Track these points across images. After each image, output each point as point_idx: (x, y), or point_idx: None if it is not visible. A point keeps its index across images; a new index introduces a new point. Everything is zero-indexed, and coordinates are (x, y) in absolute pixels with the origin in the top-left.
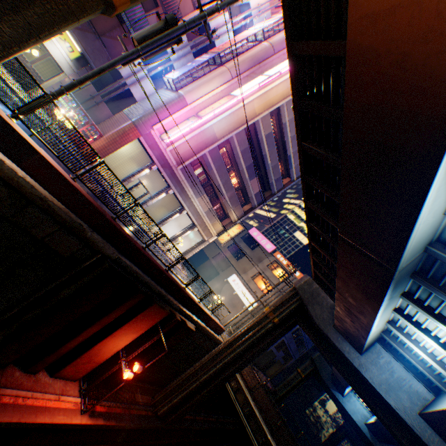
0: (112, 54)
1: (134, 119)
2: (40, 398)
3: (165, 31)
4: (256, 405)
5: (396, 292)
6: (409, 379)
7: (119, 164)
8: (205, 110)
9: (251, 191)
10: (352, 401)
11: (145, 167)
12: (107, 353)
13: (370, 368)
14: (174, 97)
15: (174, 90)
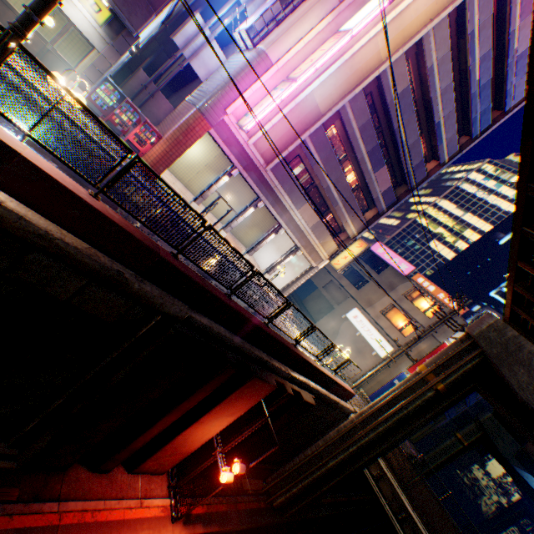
0: None
1: (199, 104)
2: (114, 508)
3: None
4: (414, 510)
5: None
6: None
7: (192, 178)
8: (299, 68)
9: (375, 189)
10: None
11: (223, 174)
12: (196, 442)
13: None
14: (251, 57)
15: (250, 48)
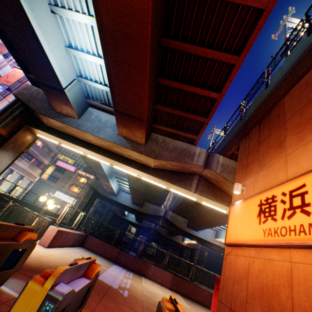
0: None
1: None
2: None
3: None
4: (90, 233)
5: (113, 178)
6: (129, 196)
7: None
8: None
9: (53, 146)
10: (131, 216)
11: None
12: None
13: (120, 199)
14: None
15: None
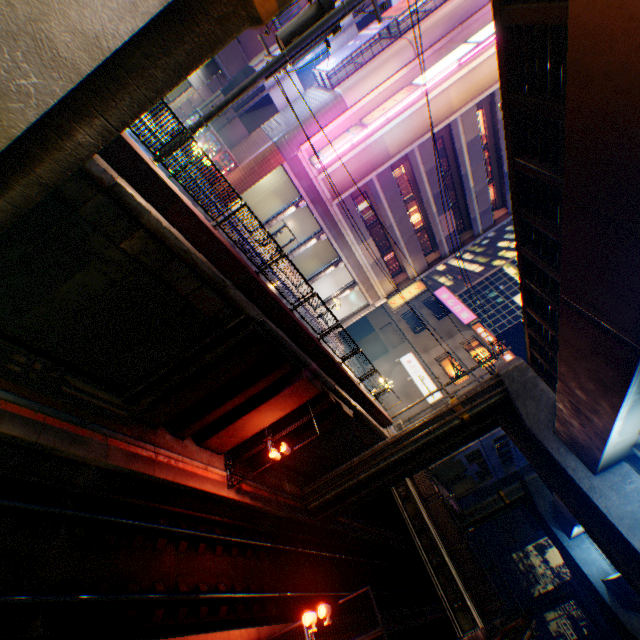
0: (248, 52)
1: (276, 139)
2: (189, 463)
3: (317, 18)
4: (430, 518)
5: None
6: None
7: (257, 202)
8: (372, 114)
9: (439, 232)
10: (585, 548)
11: (290, 205)
12: (252, 429)
13: (607, 494)
14: (328, 99)
15: (328, 88)
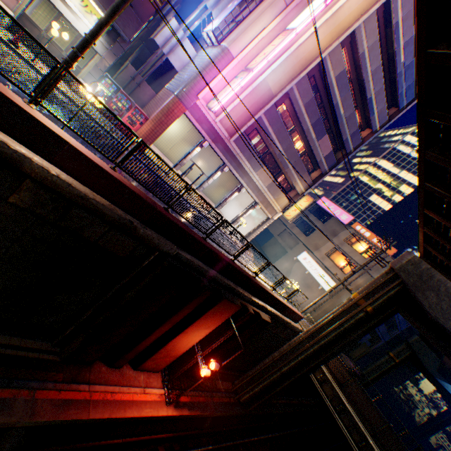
0: (140, 14)
1: (177, 92)
2: (126, 392)
3: None
4: (349, 403)
5: None
6: None
7: (170, 148)
8: (255, 60)
9: (319, 154)
10: None
11: (196, 146)
12: (182, 348)
13: None
14: (216, 52)
15: (215, 45)
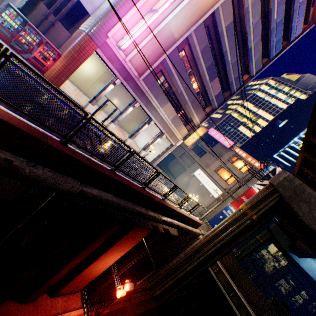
0: None
1: (87, 29)
2: None
3: None
4: (239, 291)
5: None
6: None
7: (90, 88)
8: (159, 2)
9: (211, 93)
10: (308, 262)
11: (109, 83)
12: (99, 270)
13: None
14: None
15: None
